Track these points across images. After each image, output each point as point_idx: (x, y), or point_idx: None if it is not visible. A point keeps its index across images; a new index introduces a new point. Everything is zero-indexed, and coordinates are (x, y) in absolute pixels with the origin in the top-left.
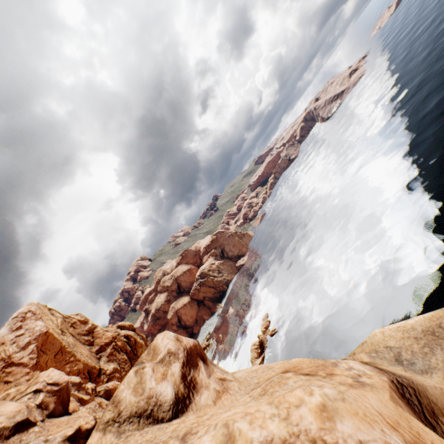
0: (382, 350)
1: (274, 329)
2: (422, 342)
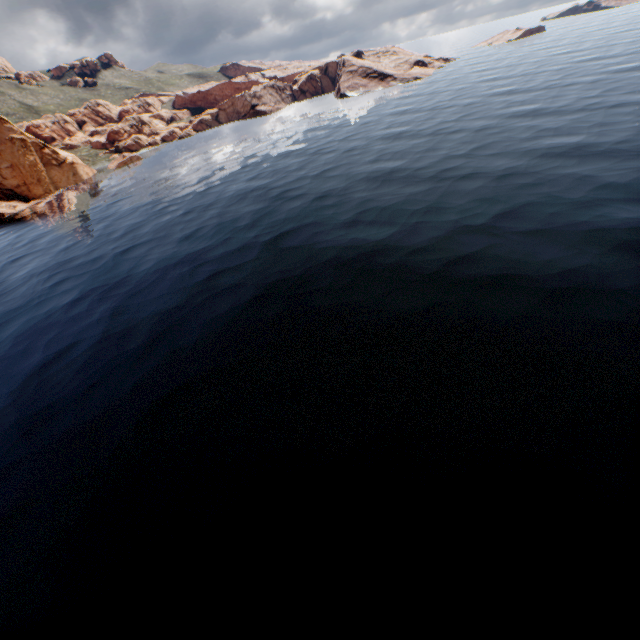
0: None
1: None
2: None
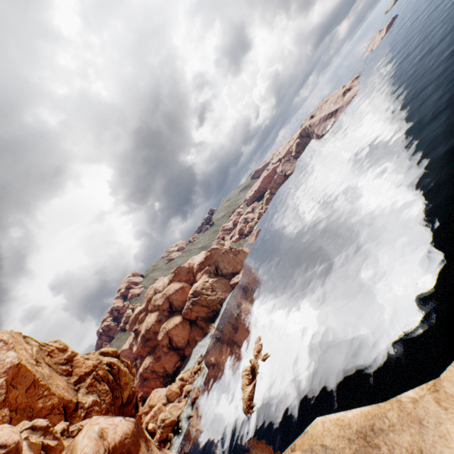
0: (318, 450)
1: (266, 354)
2: (353, 447)
